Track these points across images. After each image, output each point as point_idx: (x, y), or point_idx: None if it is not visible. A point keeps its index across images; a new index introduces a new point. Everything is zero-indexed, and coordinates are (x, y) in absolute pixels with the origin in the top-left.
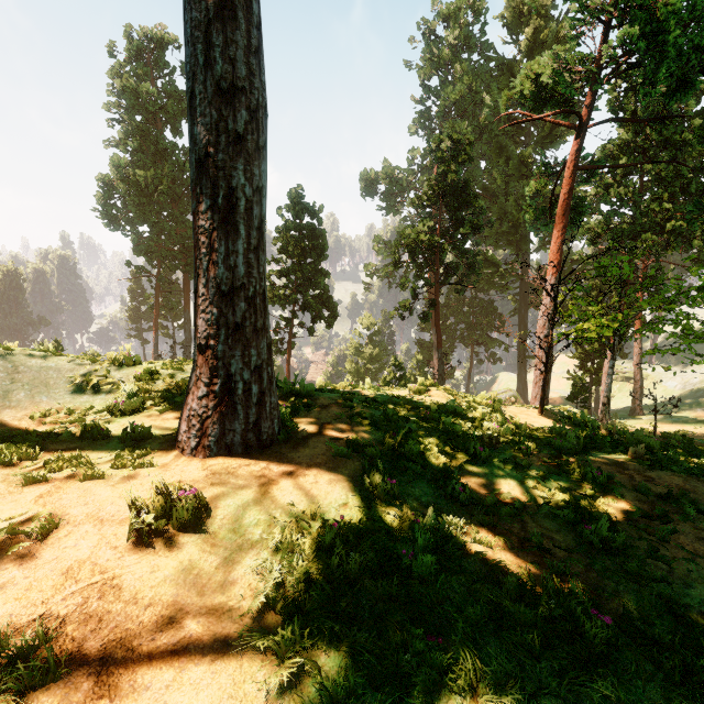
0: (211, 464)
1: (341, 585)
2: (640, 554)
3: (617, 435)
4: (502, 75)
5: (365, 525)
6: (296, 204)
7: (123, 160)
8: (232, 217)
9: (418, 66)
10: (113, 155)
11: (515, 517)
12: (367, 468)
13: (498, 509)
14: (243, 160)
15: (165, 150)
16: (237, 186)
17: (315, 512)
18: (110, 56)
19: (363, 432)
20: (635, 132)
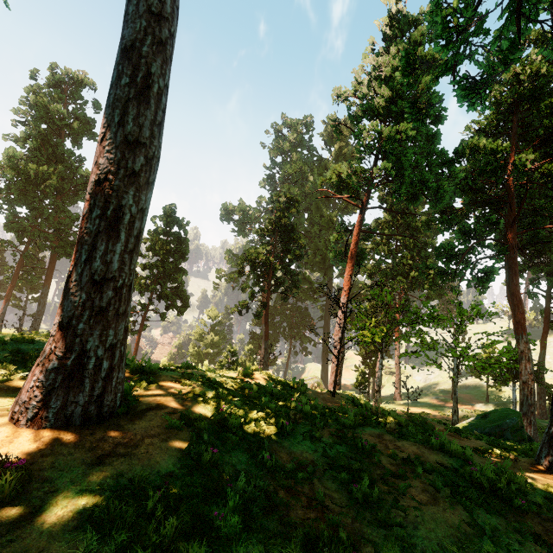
0: (45, 435)
1: (155, 551)
2: (388, 506)
3: (381, 414)
4: (320, 166)
5: (186, 491)
6: (168, 216)
7: (19, 153)
8: (117, 225)
9: (269, 148)
10: (10, 147)
11: (307, 480)
12: (195, 438)
13: (295, 474)
14: (135, 188)
15: (62, 154)
16: (125, 205)
17: (141, 480)
18: (31, 78)
19: (196, 407)
20: (392, 216)
